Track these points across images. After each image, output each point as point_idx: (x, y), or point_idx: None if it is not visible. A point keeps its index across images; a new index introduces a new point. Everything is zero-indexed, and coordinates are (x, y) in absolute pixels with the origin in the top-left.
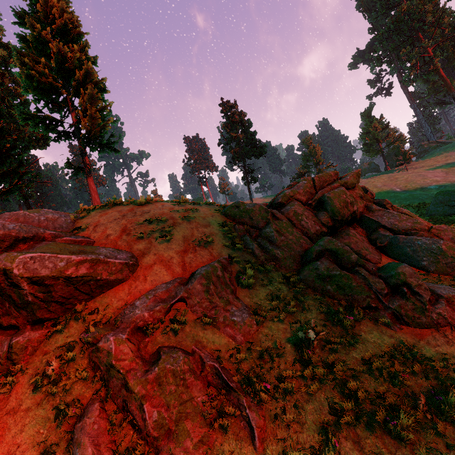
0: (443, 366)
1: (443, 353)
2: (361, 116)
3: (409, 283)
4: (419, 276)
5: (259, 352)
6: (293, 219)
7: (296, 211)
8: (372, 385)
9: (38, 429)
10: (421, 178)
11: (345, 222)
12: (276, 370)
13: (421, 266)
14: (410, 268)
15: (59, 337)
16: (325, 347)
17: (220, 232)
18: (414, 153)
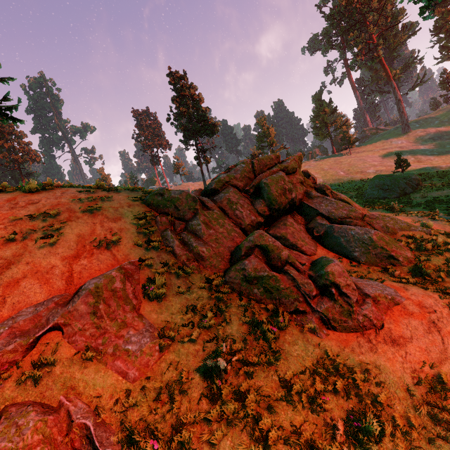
0: (365, 380)
1: (366, 363)
2: (312, 99)
3: (338, 283)
4: (351, 269)
5: (158, 389)
6: (227, 208)
7: (231, 199)
8: (289, 416)
9: None
10: (362, 162)
11: (283, 210)
12: (176, 413)
13: (353, 258)
14: (340, 266)
15: None
16: (241, 371)
17: (134, 226)
18: (357, 138)
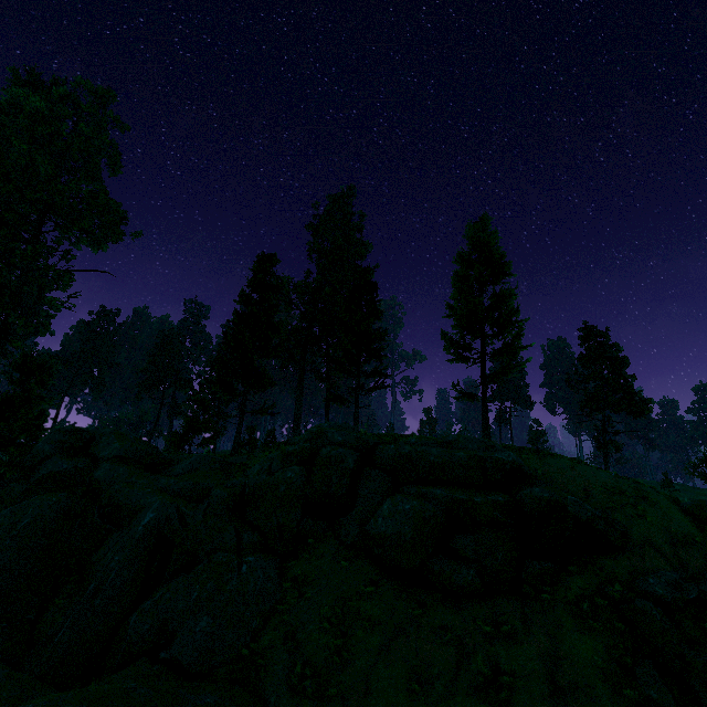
0: None
1: None
2: None
3: None
4: None
5: None
6: None
7: None
8: None
9: (590, 654)
10: None
11: None
12: None
13: None
14: None
15: (574, 578)
16: None
17: (699, 534)
18: None
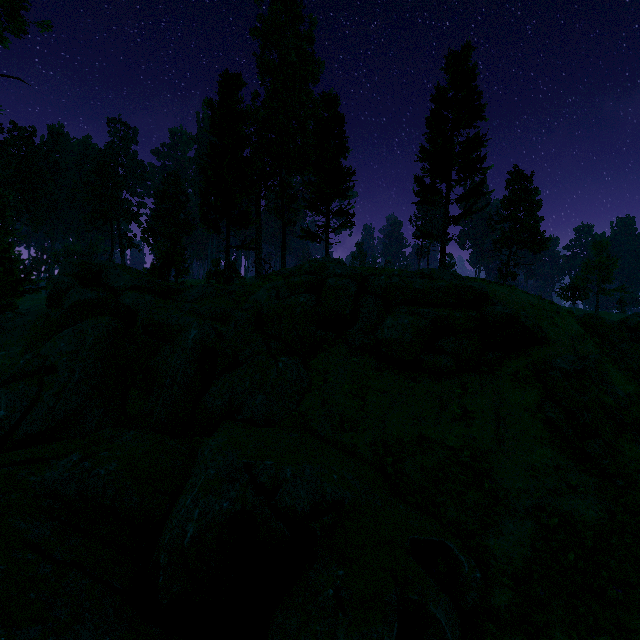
0: None
1: None
2: None
3: None
4: None
5: (635, 417)
6: None
7: None
8: None
9: (519, 399)
10: None
11: None
12: None
13: None
14: None
15: (513, 361)
16: None
17: (586, 334)
18: None
